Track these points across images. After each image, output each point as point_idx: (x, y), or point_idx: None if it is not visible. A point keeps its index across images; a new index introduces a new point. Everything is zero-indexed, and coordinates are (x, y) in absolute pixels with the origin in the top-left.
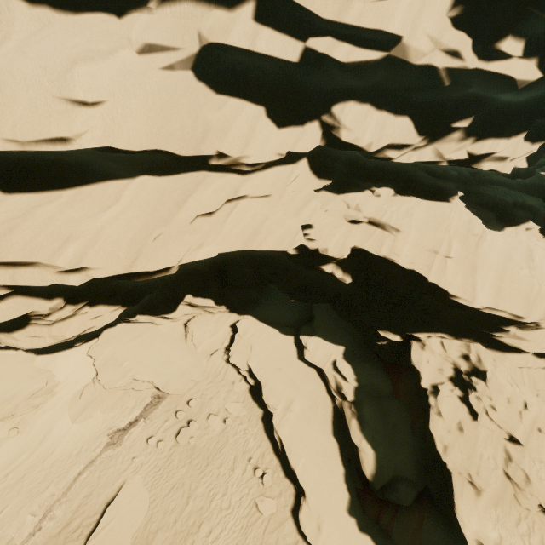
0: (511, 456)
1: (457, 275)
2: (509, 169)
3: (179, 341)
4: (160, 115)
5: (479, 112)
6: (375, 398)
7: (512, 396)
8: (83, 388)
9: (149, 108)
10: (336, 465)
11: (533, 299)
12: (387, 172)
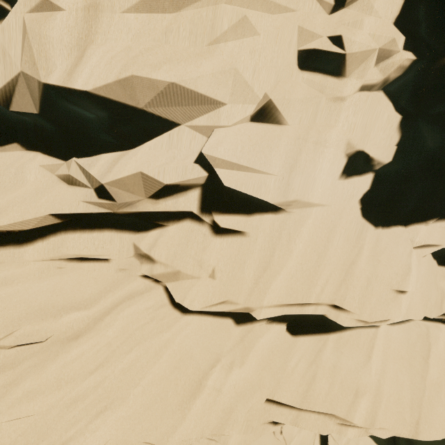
0: None
1: None
2: None
3: None
4: (426, 290)
5: None
6: None
7: None
8: None
9: (420, 286)
10: None
11: None
12: None
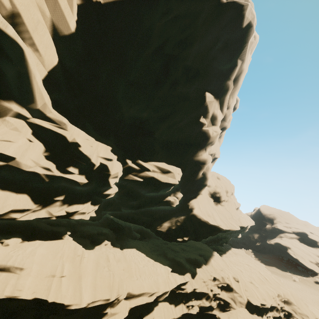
0: None
1: (69, 287)
2: (88, 217)
3: None
4: None
5: (67, 193)
6: None
7: None
8: None
9: None
10: None
11: (112, 284)
12: (16, 227)
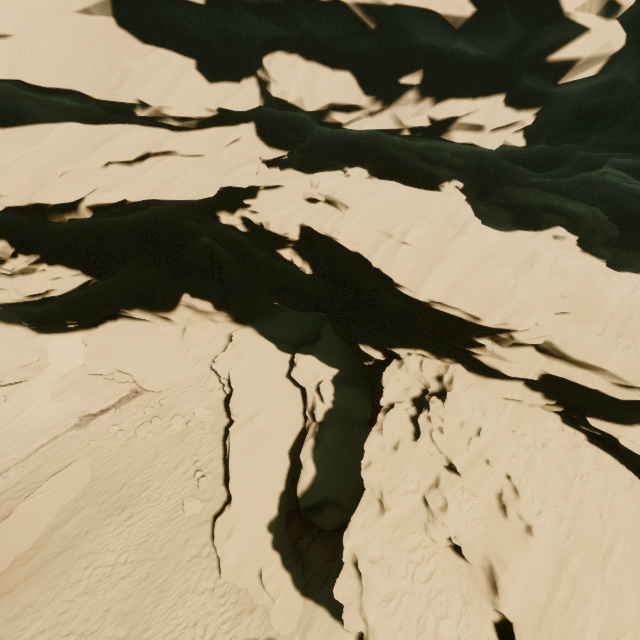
0: (439, 482)
1: (407, 262)
2: (492, 143)
3: (174, 344)
4: (71, 55)
5: (431, 66)
6: (346, 423)
7: (468, 420)
8: (71, 371)
9: (61, 48)
10: (278, 482)
11: (500, 300)
12: (368, 153)
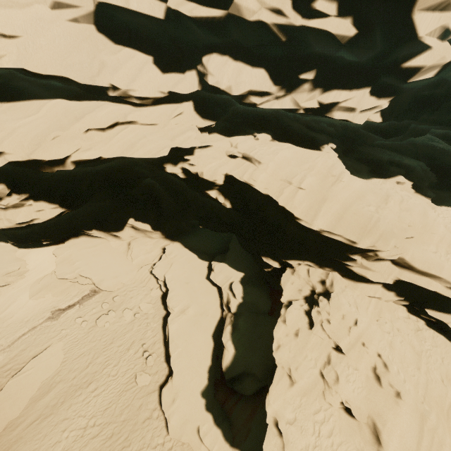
0: (331, 360)
1: (303, 202)
2: (360, 120)
3: (122, 255)
4: (63, 51)
5: (321, 67)
6: (253, 313)
7: (347, 314)
8: (44, 276)
9: (56, 46)
10: (206, 358)
11: (369, 229)
12: (270, 123)
